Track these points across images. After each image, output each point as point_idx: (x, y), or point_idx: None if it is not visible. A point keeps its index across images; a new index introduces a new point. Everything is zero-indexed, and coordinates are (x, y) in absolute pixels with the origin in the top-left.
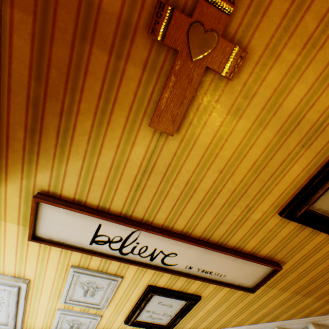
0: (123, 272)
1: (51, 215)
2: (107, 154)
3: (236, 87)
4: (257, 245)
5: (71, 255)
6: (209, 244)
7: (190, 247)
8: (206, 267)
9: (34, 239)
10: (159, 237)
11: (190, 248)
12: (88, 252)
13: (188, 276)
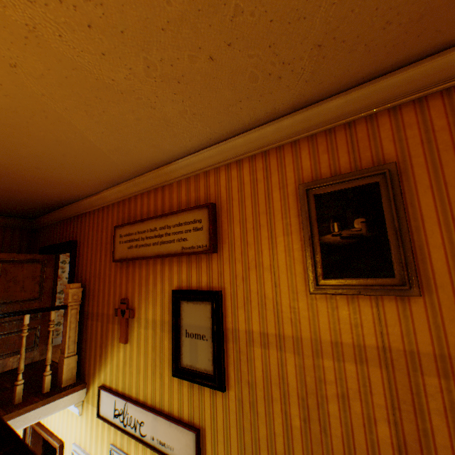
0: (130, 449)
1: (103, 397)
2: (115, 358)
3: (137, 319)
4: (179, 408)
5: (111, 431)
6: (155, 409)
7: (147, 413)
8: (161, 437)
9: (98, 415)
10: (134, 406)
11: (148, 415)
12: (113, 423)
13: (153, 447)
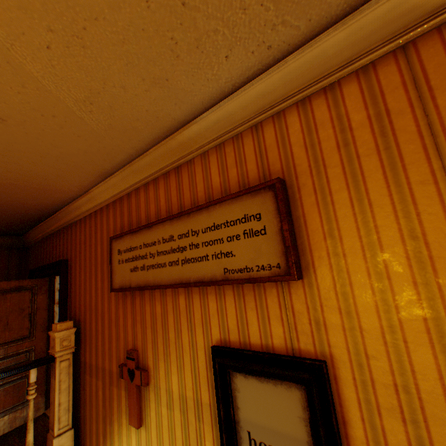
0: None
1: None
2: None
3: (153, 387)
4: None
5: None
6: None
7: None
8: None
9: None
10: None
11: None
12: None
13: None
